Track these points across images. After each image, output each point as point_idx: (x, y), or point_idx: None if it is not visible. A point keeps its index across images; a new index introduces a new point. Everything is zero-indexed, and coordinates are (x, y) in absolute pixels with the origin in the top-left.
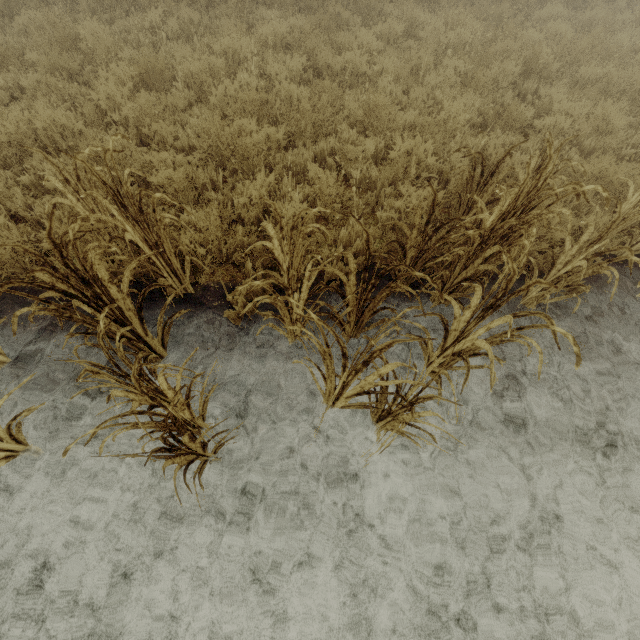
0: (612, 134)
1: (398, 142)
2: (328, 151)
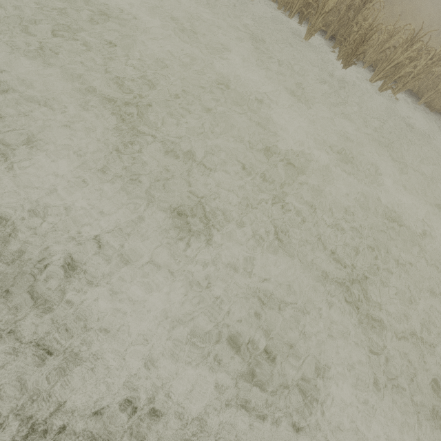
0: None
1: None
2: None
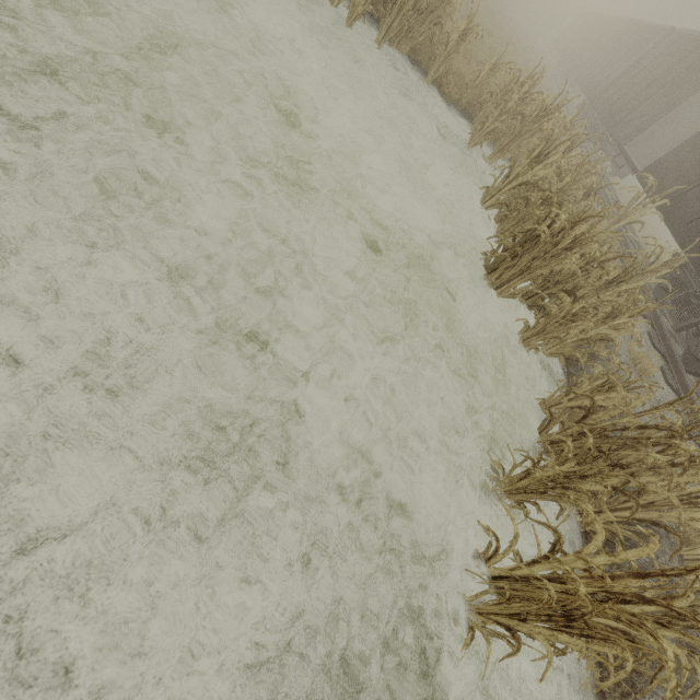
0: None
1: None
2: None
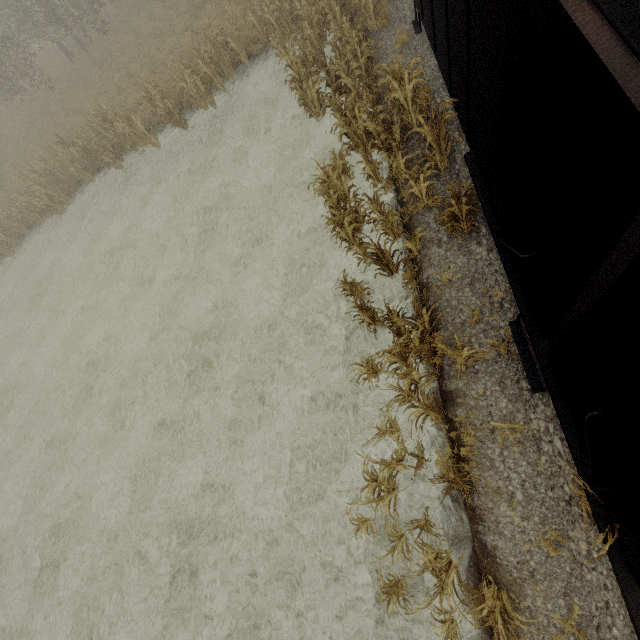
0: None
1: None
2: None
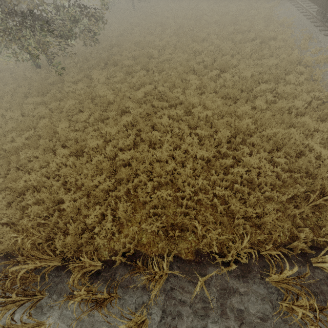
0: (268, 176)
1: (156, 190)
2: (134, 185)
